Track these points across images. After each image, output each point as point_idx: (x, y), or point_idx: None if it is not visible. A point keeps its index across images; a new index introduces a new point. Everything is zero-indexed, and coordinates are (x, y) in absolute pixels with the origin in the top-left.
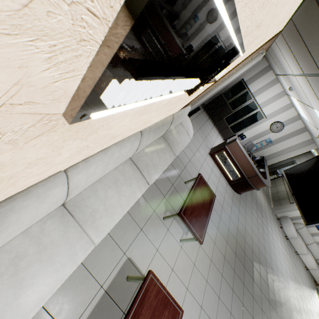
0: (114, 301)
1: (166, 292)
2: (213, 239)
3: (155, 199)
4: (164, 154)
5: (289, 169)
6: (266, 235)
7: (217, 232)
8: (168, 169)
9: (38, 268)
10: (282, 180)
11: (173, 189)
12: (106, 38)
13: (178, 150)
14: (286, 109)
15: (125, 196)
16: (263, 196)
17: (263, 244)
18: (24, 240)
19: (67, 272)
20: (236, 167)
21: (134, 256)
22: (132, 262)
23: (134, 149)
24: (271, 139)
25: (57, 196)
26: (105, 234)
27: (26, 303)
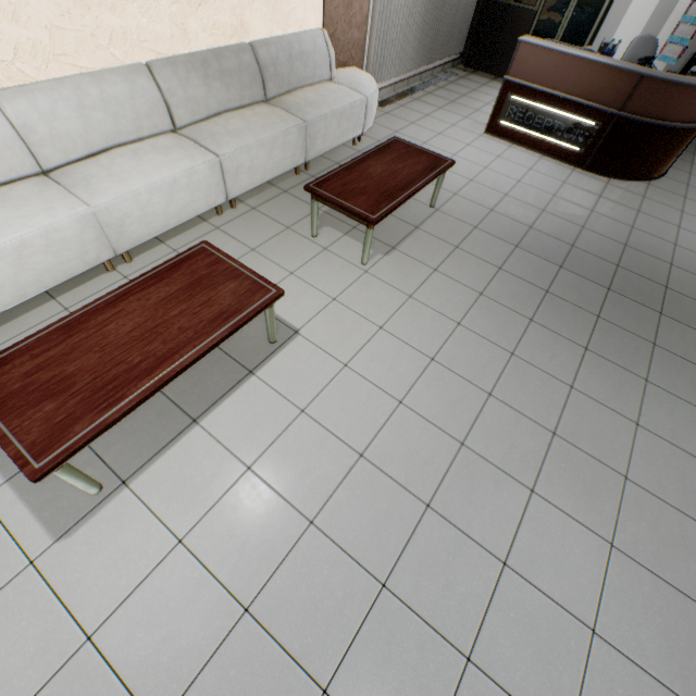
0: None
1: (239, 265)
2: (492, 261)
3: (293, 214)
4: (265, 119)
5: None
6: None
7: (514, 251)
8: None
9: None
10: None
11: None
12: None
13: (314, 113)
14: None
15: (152, 164)
16: None
17: None
18: None
19: (40, 222)
20: (568, 109)
21: None
22: None
23: (152, 99)
24: None
25: None
26: (110, 198)
27: None
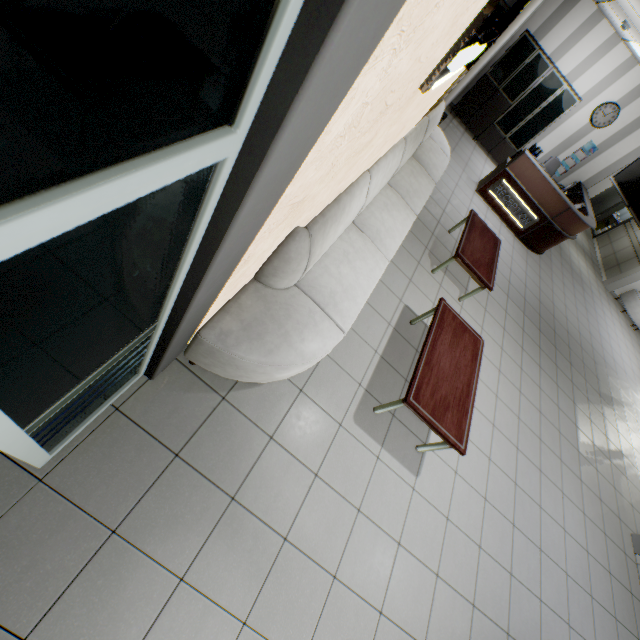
0: (404, 339)
1: (462, 320)
2: (502, 306)
3: (416, 249)
4: (422, 179)
5: (623, 171)
6: (592, 317)
7: (507, 300)
8: (422, 213)
9: (360, 264)
10: (624, 229)
11: (435, 239)
12: (470, 25)
13: (437, 176)
14: (622, 72)
15: (398, 222)
16: (585, 262)
17: (587, 328)
18: (343, 243)
19: (378, 275)
20: (528, 204)
21: (411, 305)
22: (410, 310)
23: (397, 165)
24: (595, 143)
25: (363, 198)
26: (393, 254)
27: (363, 285)
